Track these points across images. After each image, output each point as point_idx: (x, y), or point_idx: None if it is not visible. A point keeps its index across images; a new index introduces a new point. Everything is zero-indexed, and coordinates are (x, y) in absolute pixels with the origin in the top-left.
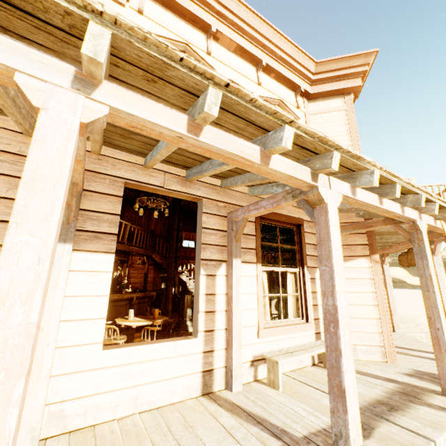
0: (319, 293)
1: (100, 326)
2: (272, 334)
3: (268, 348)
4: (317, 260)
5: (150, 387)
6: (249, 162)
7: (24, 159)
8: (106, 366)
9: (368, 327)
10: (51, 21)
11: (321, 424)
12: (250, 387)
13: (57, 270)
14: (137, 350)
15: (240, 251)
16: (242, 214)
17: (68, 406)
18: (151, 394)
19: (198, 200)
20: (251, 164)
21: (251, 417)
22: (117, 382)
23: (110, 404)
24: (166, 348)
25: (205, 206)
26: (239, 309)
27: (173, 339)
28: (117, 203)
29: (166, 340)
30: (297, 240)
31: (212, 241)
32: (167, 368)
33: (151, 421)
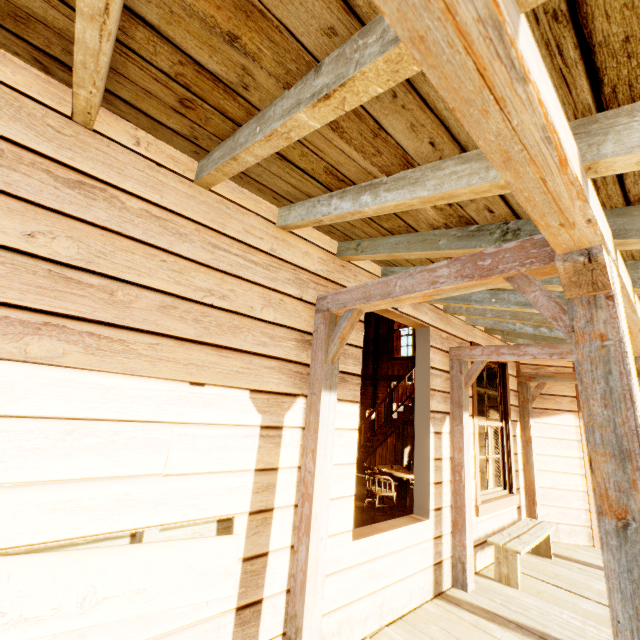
0: (519, 454)
1: (349, 507)
2: (488, 512)
3: (483, 529)
4: (517, 411)
5: (393, 590)
6: (638, 331)
7: (276, 262)
8: (356, 563)
9: (573, 502)
10: (631, 184)
11: (609, 637)
12: (479, 584)
13: (325, 430)
14: (381, 538)
15: (468, 402)
16: (483, 355)
17: (325, 623)
18: (393, 598)
19: (420, 327)
20: (634, 333)
21: (526, 630)
22: (365, 585)
23: (360, 616)
24: (404, 535)
25: (432, 337)
26: (469, 480)
27: (401, 520)
28: (359, 330)
29: (397, 522)
30: (501, 384)
31: (437, 386)
32: (406, 563)
33: (415, 639)
